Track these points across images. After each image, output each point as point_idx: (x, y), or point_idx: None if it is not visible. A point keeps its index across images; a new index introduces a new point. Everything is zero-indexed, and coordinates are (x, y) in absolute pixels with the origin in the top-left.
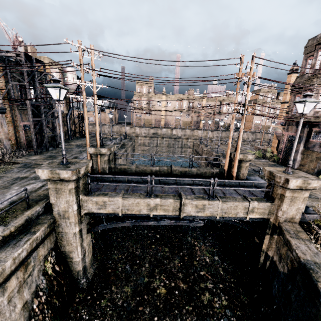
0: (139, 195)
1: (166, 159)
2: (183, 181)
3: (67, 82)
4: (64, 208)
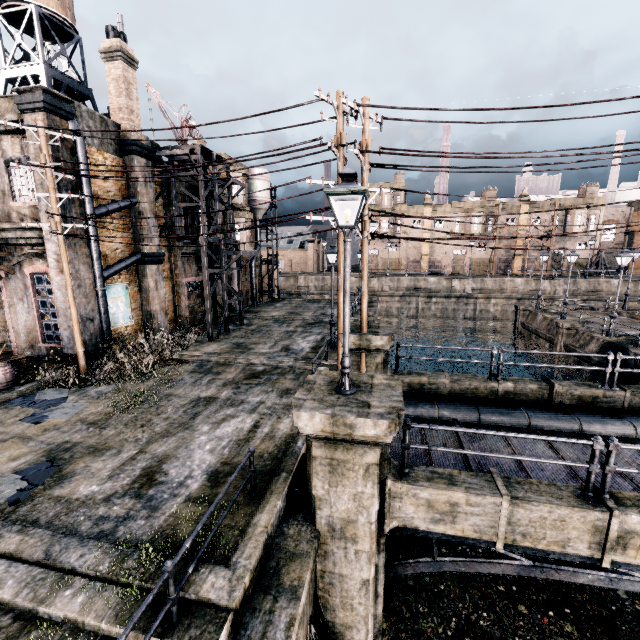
0: (557, 493)
1: (441, 344)
2: (604, 429)
3: (255, 196)
4: (347, 512)
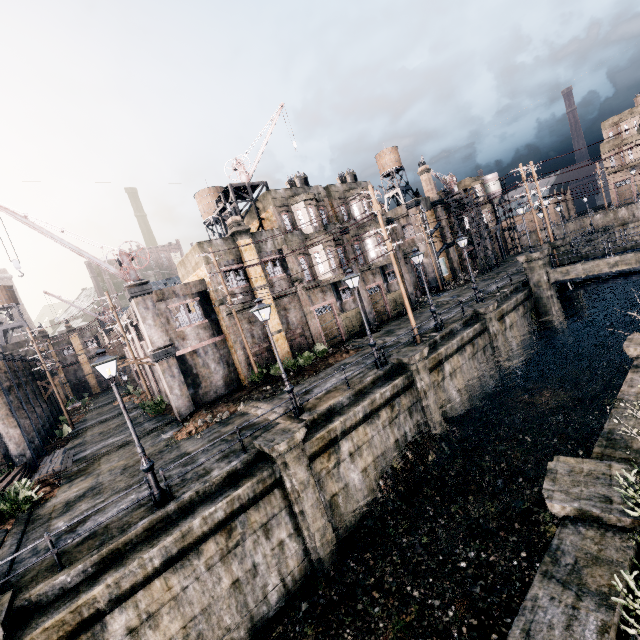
0: (598, 259)
1: None
2: None
3: (490, 192)
4: (537, 280)
